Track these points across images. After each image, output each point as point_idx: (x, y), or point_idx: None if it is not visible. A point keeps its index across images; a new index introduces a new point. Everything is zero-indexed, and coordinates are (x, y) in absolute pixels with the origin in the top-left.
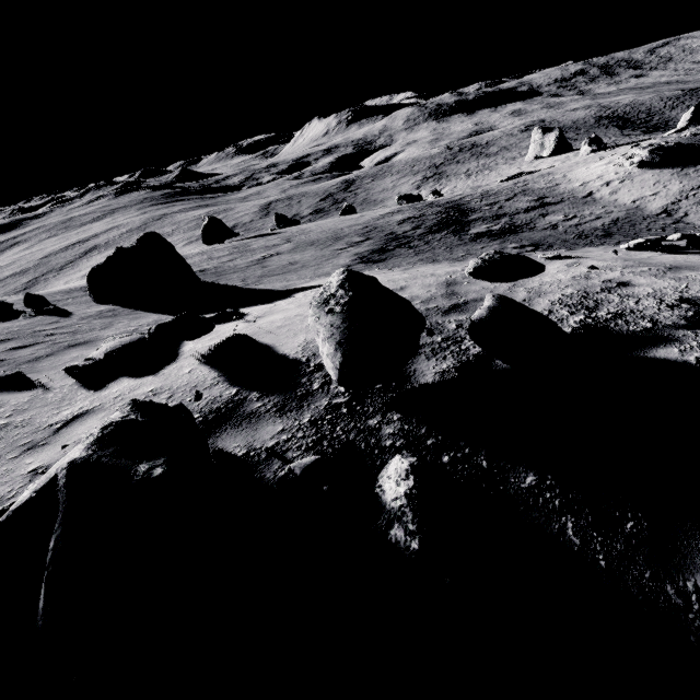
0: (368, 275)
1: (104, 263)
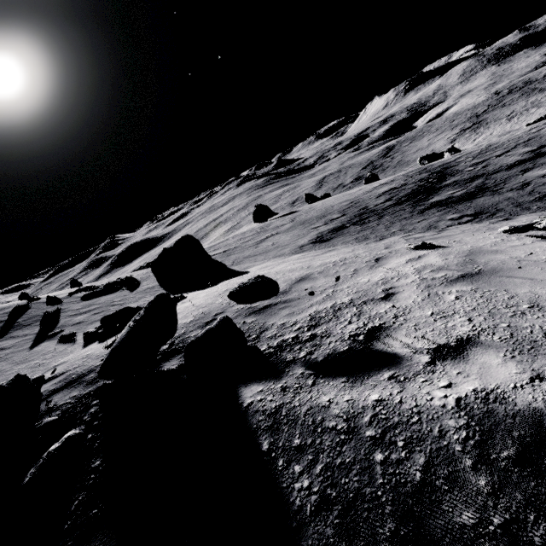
0: (166, 298)
1: (157, 258)
